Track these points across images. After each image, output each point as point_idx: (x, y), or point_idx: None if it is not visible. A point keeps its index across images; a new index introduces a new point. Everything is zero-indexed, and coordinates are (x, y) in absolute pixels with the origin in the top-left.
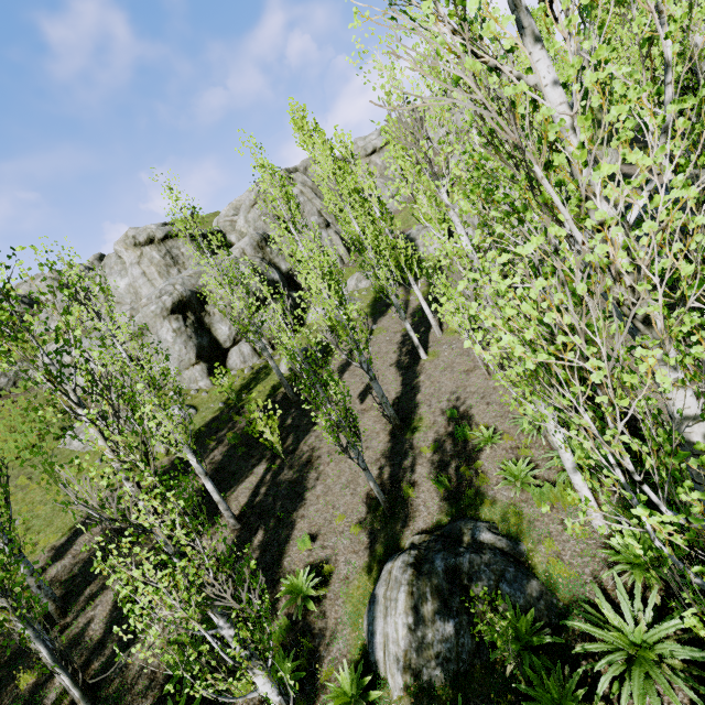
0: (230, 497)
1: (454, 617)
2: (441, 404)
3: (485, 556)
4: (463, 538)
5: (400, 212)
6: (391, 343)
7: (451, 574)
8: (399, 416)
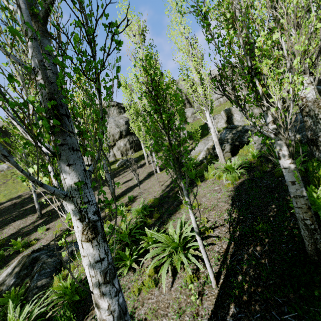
0: (51, 205)
1: (16, 278)
2: (135, 193)
3: (49, 259)
4: (61, 249)
5: (219, 106)
6: (160, 163)
7: (35, 260)
8: (121, 194)
